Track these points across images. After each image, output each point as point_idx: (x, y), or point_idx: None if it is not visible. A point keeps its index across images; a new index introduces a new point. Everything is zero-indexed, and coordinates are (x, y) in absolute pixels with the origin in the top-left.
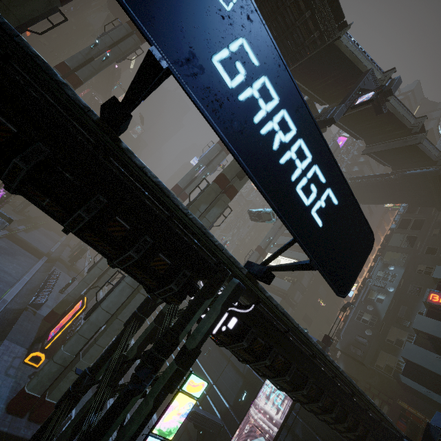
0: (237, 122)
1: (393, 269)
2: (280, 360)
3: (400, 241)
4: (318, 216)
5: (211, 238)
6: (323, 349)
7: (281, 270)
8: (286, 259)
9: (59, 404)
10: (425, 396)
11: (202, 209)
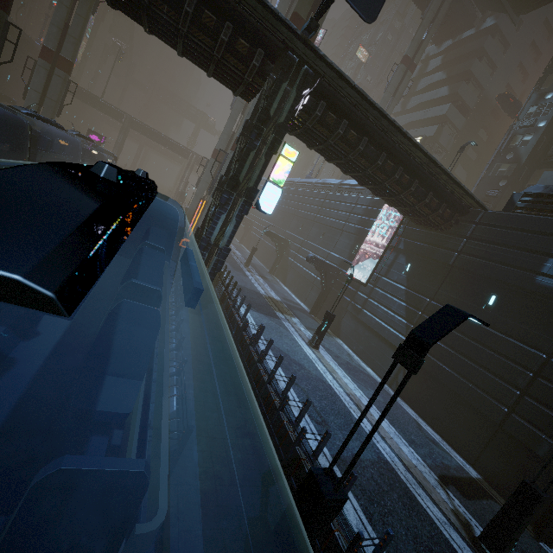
0: None
1: (552, 96)
2: (353, 134)
3: None
4: None
5: (268, 4)
6: None
7: (321, 16)
8: None
9: (213, 195)
10: None
11: None
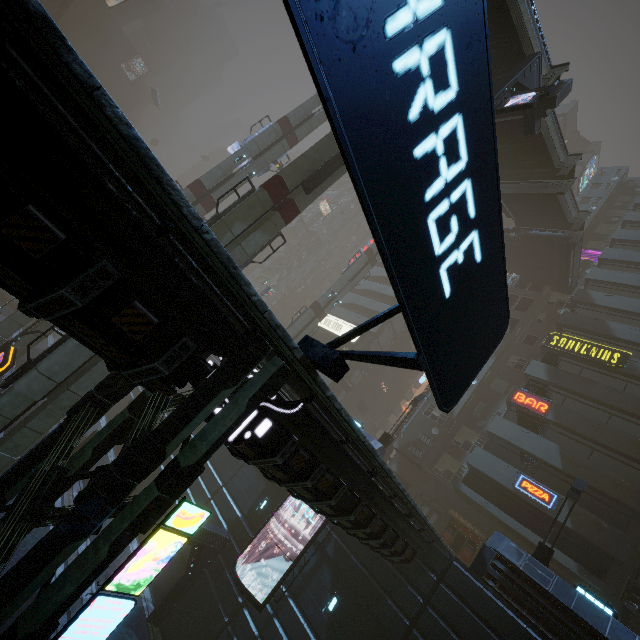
0: (348, 14)
1: None
2: (327, 479)
3: None
4: (448, 279)
5: (246, 287)
6: (379, 451)
7: (362, 360)
8: (351, 326)
9: None
10: (481, 507)
11: (238, 230)
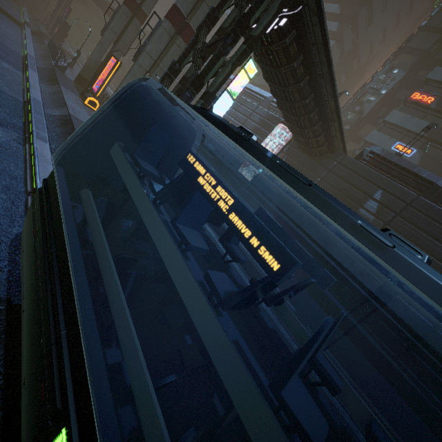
0: None
1: (397, 72)
2: (301, 70)
3: (421, 41)
4: None
5: None
6: None
7: None
8: None
9: (162, 79)
10: None
11: None
